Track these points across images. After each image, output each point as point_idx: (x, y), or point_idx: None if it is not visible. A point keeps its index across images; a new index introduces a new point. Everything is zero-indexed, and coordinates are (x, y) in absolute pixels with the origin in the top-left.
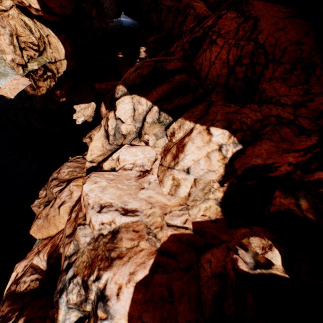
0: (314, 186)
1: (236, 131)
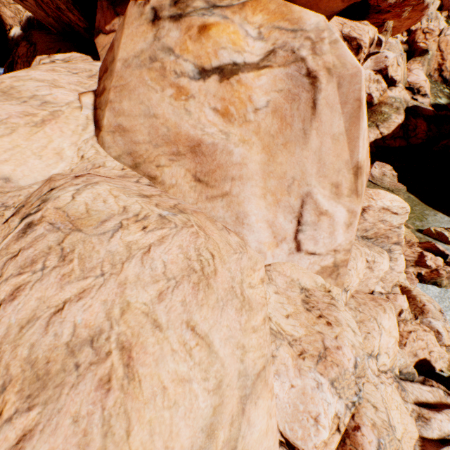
0: None
1: None
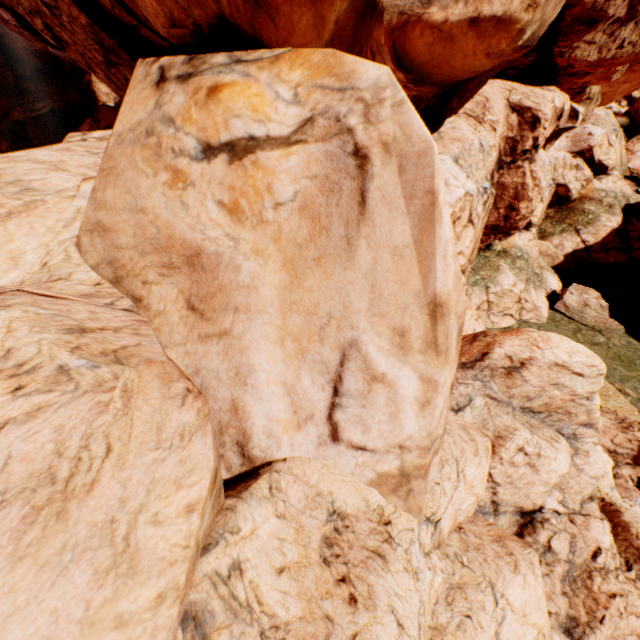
0: None
1: None
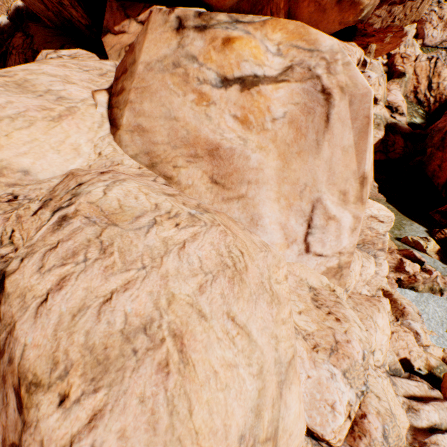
0: None
1: None
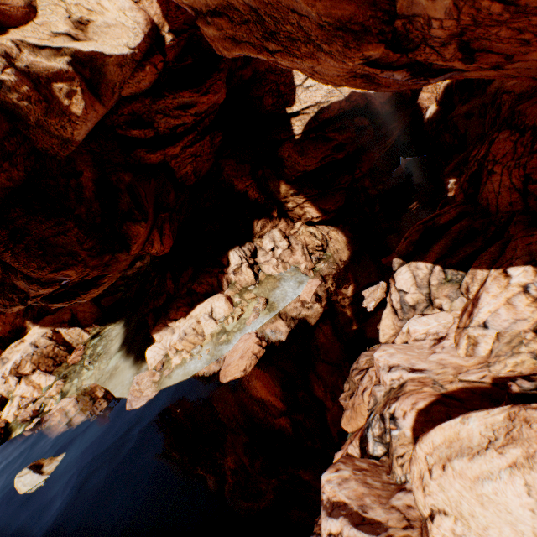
0: None
1: None
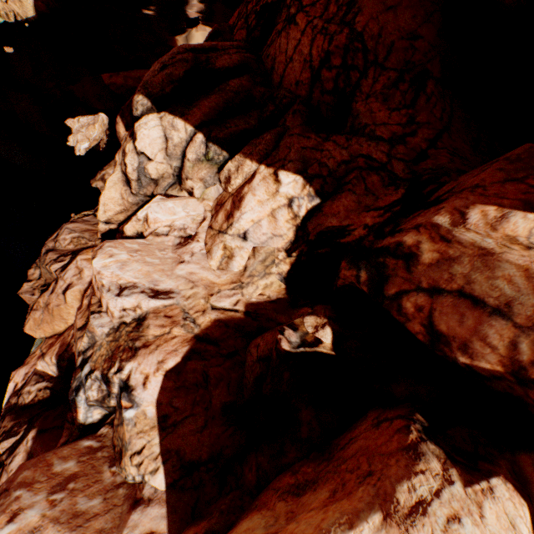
0: (375, 255)
1: (314, 178)
